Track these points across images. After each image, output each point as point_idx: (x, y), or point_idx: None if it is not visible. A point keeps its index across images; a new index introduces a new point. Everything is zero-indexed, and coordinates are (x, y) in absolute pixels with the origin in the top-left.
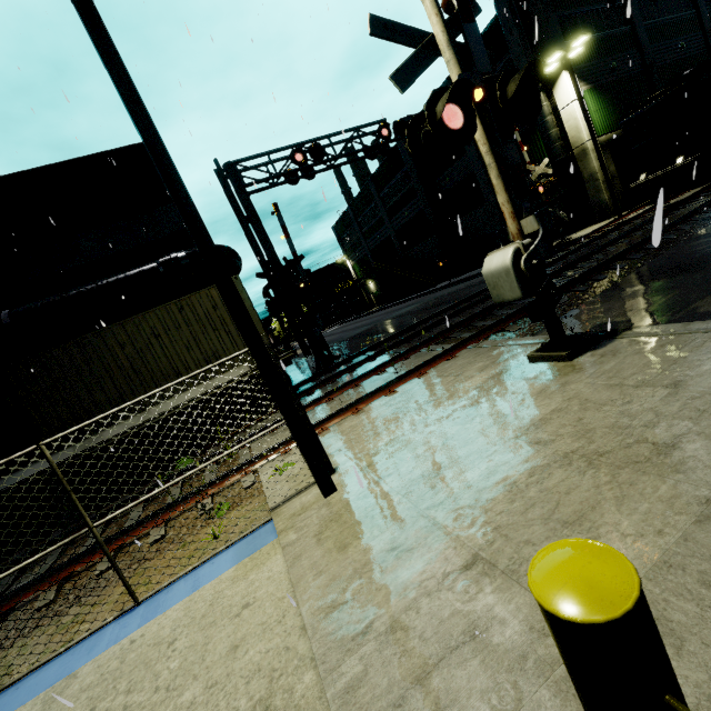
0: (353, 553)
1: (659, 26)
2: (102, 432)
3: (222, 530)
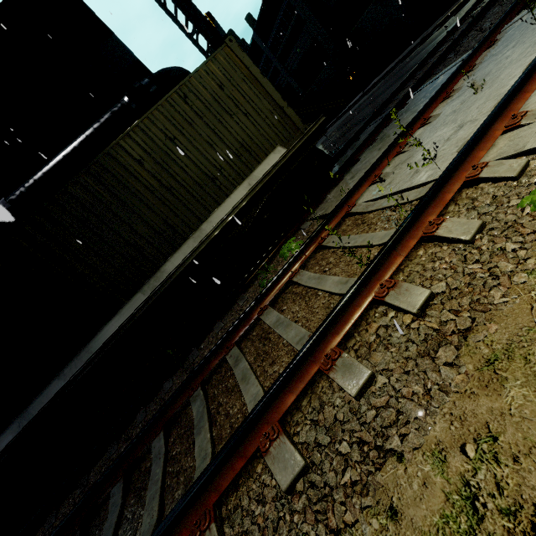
0: None
1: None
2: (163, 267)
3: None
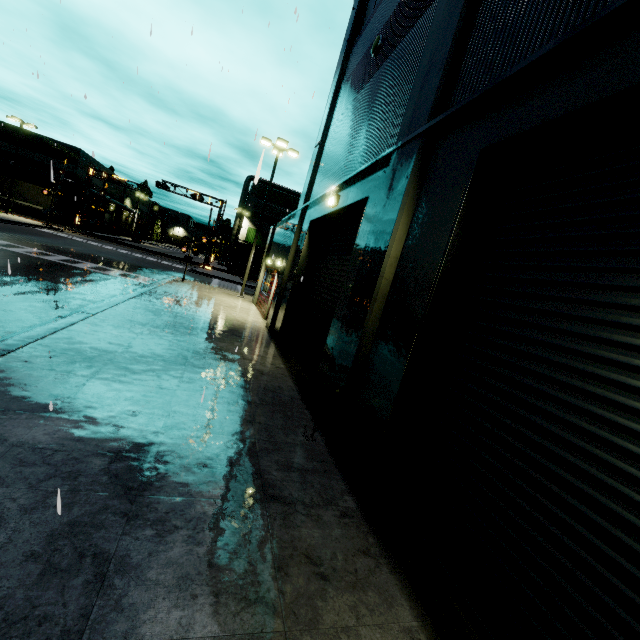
0: None
1: None
2: (6, 197)
3: None
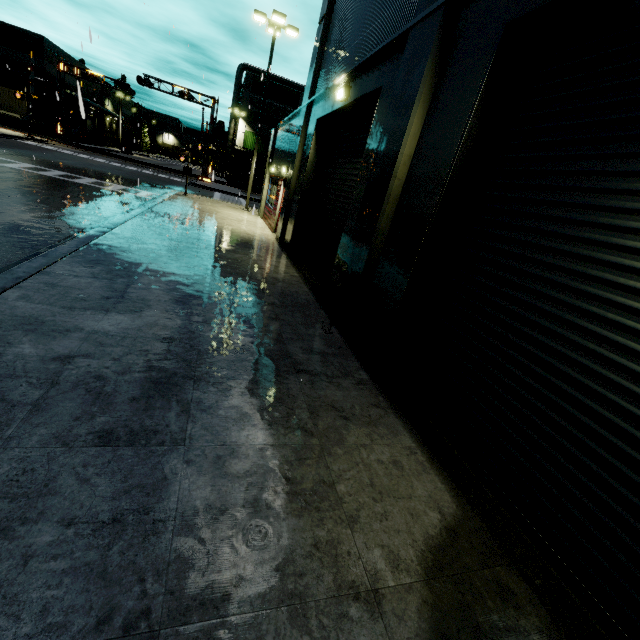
0: None
1: None
2: None
3: None
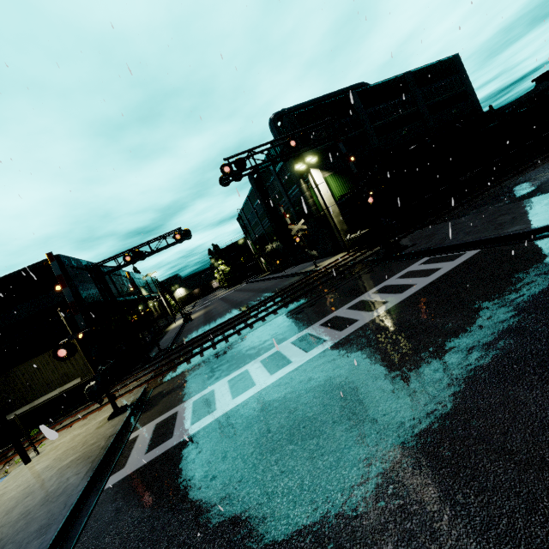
0: (2, 487)
1: (386, 124)
2: (14, 412)
3: (11, 470)
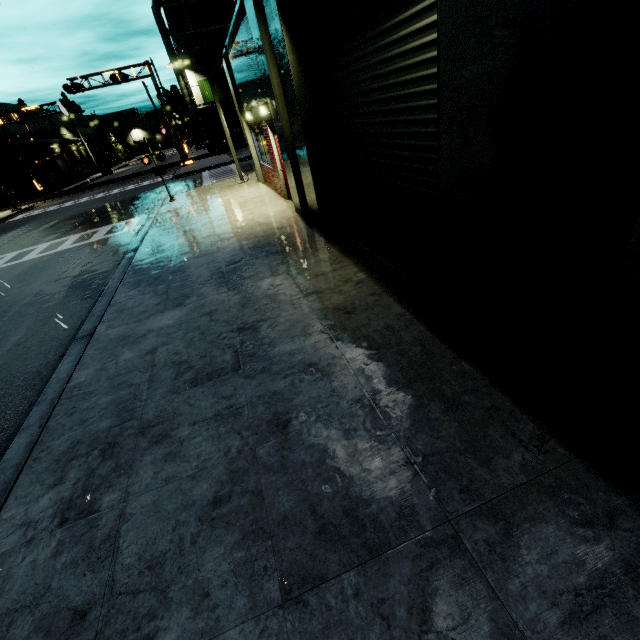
0: None
1: None
2: None
3: None
